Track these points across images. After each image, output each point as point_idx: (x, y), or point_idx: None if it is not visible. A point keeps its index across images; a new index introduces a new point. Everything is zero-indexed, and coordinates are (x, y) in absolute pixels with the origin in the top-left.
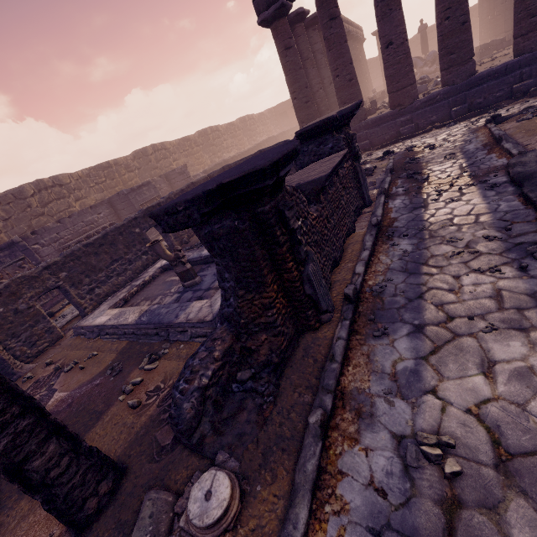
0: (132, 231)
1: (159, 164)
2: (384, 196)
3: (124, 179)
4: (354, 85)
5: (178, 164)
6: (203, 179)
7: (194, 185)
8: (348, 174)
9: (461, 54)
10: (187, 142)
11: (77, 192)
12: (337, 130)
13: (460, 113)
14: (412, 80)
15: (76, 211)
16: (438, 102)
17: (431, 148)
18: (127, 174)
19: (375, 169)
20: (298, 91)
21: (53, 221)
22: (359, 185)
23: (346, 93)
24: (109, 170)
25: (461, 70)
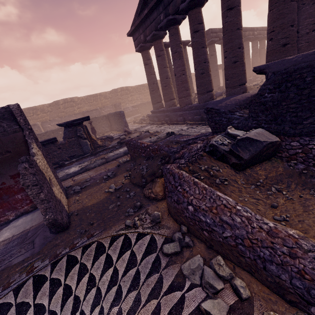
0: (58, 132)
1: (121, 96)
2: (89, 154)
3: (102, 102)
4: (167, 89)
5: (132, 98)
6: (103, 116)
7: (96, 118)
8: (69, 143)
9: (201, 89)
10: (142, 87)
11: (79, 105)
12: (70, 127)
13: (197, 120)
14: (185, 94)
15: (68, 115)
16: (192, 110)
17: (150, 137)
18: (104, 100)
19: (129, 138)
20: (149, 85)
21: (58, 117)
22: (81, 147)
23: (163, 92)
24: (96, 97)
25: (201, 97)
